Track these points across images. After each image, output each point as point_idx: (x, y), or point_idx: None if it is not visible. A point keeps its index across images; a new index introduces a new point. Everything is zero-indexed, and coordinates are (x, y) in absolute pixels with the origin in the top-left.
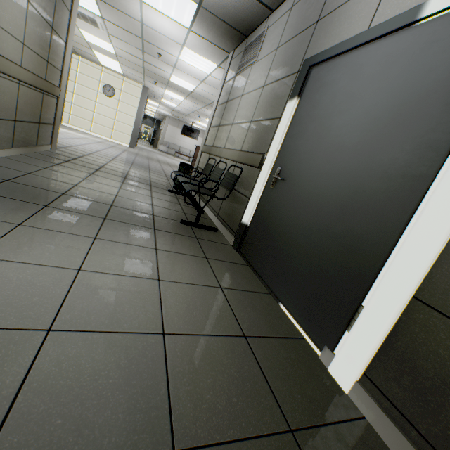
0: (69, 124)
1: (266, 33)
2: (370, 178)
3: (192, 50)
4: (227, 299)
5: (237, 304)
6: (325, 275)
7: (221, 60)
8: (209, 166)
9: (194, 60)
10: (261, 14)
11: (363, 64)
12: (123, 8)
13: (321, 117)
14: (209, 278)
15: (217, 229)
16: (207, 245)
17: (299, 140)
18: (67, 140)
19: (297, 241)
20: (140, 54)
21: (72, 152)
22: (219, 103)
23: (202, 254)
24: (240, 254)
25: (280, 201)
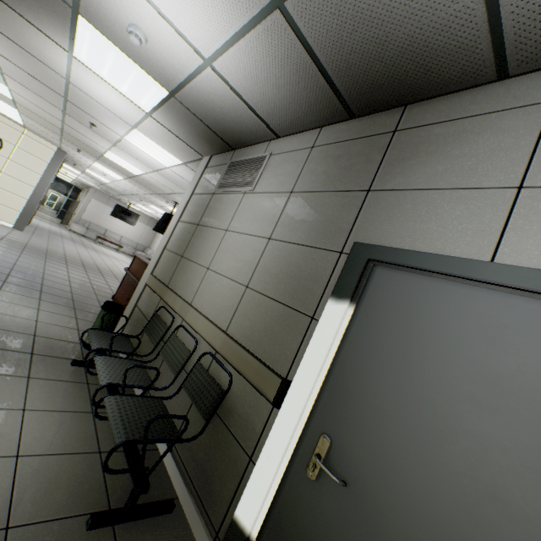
0: None
1: (268, 160)
2: None
3: (147, 136)
4: None
5: None
6: None
7: (189, 159)
8: (159, 324)
9: (148, 146)
10: (262, 135)
11: (507, 324)
12: (35, 50)
13: (421, 380)
14: None
15: (174, 505)
16: None
17: (369, 399)
18: None
19: None
20: (58, 113)
21: None
22: (184, 218)
23: None
24: None
25: (339, 535)
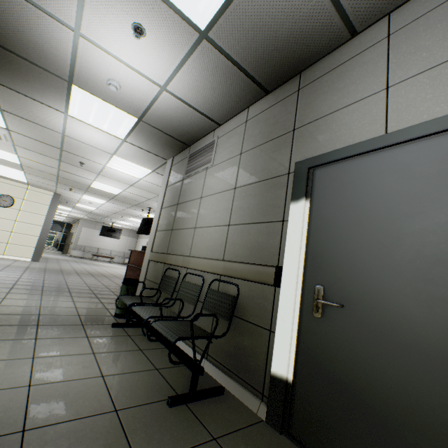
0: None
1: (217, 142)
2: None
3: (124, 158)
4: None
5: None
6: None
7: (157, 166)
8: (170, 280)
9: (125, 166)
10: (208, 127)
11: (408, 163)
12: (40, 120)
13: (368, 220)
14: None
15: (223, 388)
16: None
17: (339, 248)
18: None
19: None
20: (55, 163)
21: None
22: (165, 205)
23: None
24: (291, 440)
25: (350, 340)
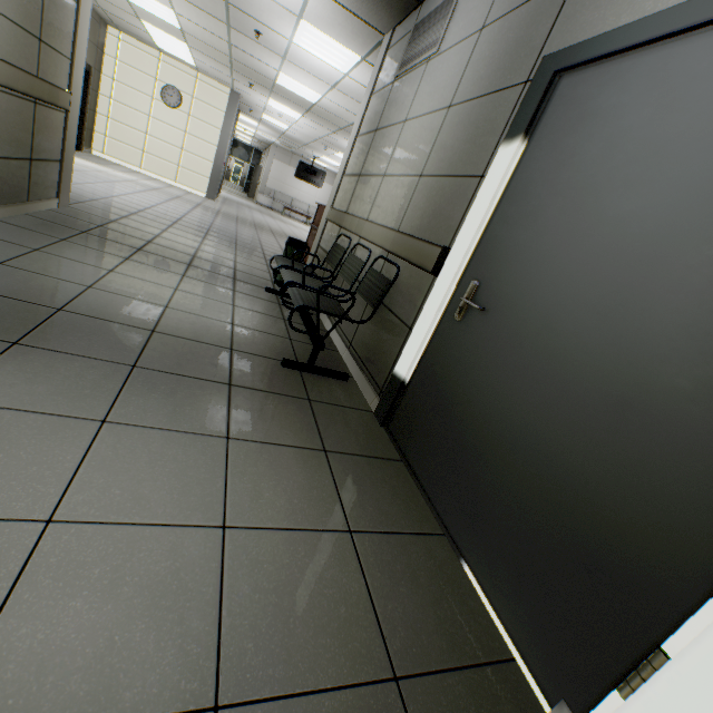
0: (105, 154)
1: None
2: (702, 357)
3: (316, 26)
4: (361, 565)
5: (381, 575)
6: (571, 544)
7: (368, 47)
8: (338, 251)
9: (319, 45)
10: None
11: (696, 74)
12: None
13: (578, 188)
14: (328, 506)
15: (348, 376)
16: (328, 417)
17: (522, 231)
18: (95, 187)
19: (508, 448)
20: (223, 31)
21: (98, 211)
22: (362, 130)
23: (318, 440)
24: (387, 433)
25: (473, 352)
